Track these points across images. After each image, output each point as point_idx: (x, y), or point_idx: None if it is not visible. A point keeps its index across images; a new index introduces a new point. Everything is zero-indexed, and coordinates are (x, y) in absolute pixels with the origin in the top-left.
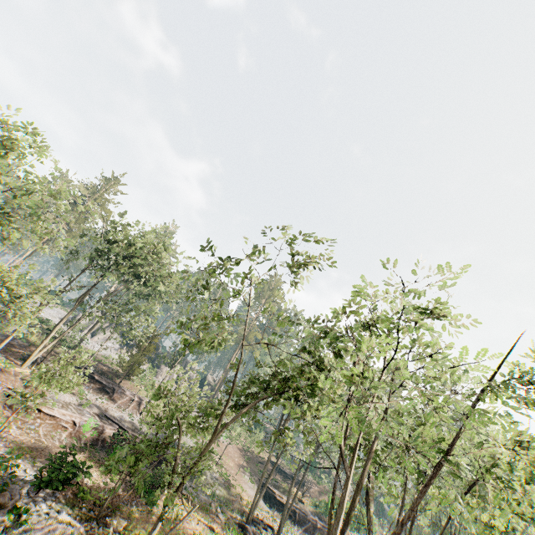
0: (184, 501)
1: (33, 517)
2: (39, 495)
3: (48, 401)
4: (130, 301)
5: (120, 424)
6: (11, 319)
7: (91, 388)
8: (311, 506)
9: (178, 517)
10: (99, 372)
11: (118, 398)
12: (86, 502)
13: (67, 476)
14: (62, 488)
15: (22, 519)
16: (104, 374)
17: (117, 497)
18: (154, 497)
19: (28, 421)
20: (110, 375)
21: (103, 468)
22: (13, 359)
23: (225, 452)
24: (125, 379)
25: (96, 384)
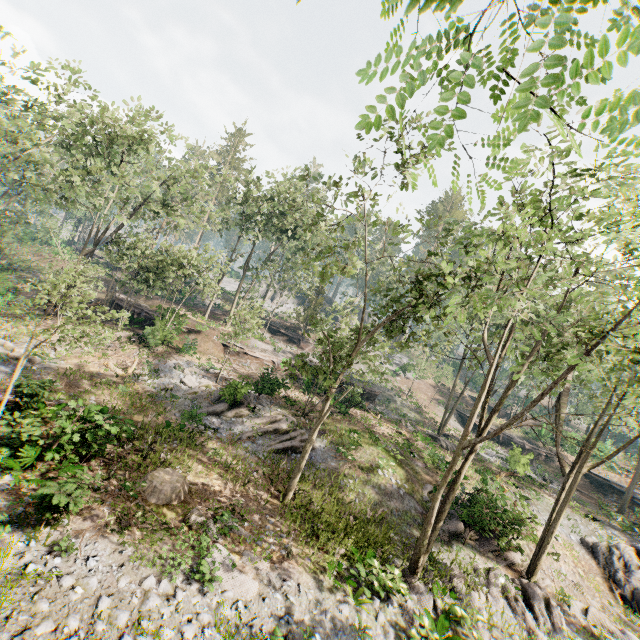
0: (373, 416)
1: (261, 411)
2: (262, 401)
3: (250, 348)
4: (288, 258)
5: (310, 363)
6: (203, 289)
7: (281, 340)
8: (519, 433)
9: (367, 422)
10: (284, 327)
11: (304, 346)
12: (294, 408)
13: (272, 386)
14: (272, 394)
15: (255, 412)
16: (289, 329)
17: (316, 407)
18: (345, 409)
19: (241, 361)
20: (293, 329)
21: (302, 390)
22: (218, 322)
23: (416, 388)
24: (307, 331)
25: (284, 337)
